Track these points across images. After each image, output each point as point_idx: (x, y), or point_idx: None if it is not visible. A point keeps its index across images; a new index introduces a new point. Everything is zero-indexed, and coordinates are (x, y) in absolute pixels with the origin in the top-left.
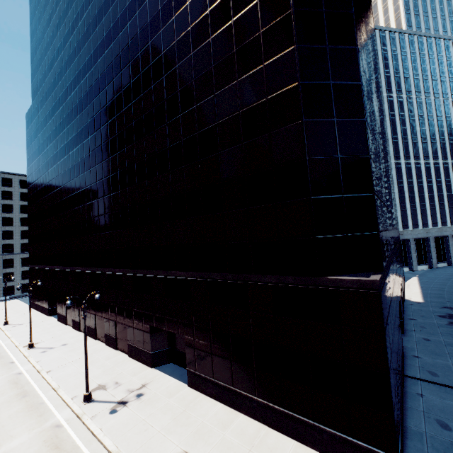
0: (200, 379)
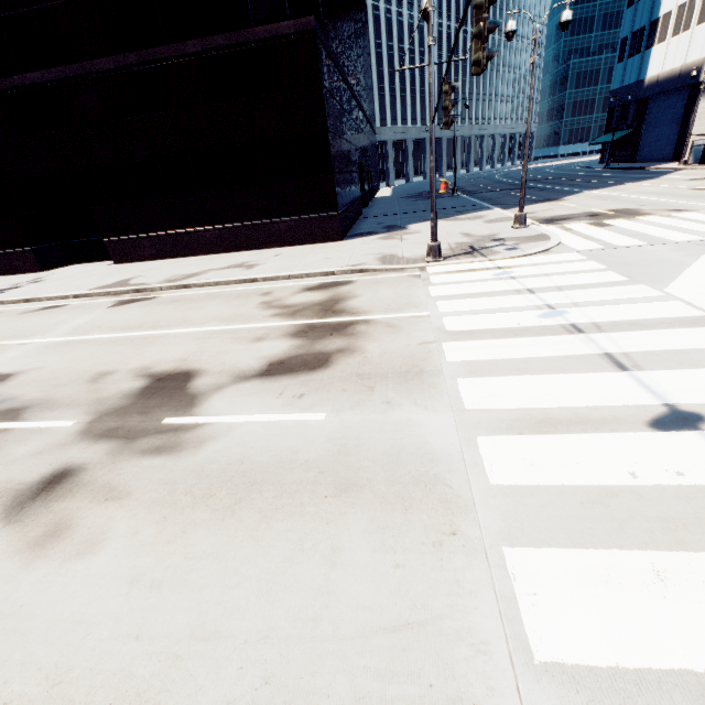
0: (131, 245)
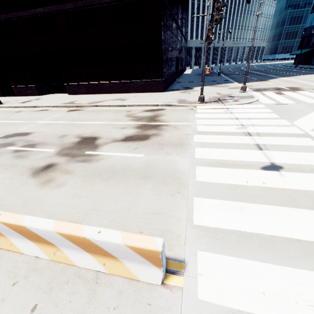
0: (75, 87)
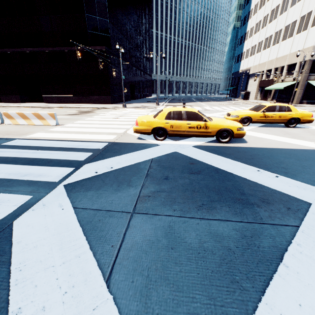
0: (50, 98)
